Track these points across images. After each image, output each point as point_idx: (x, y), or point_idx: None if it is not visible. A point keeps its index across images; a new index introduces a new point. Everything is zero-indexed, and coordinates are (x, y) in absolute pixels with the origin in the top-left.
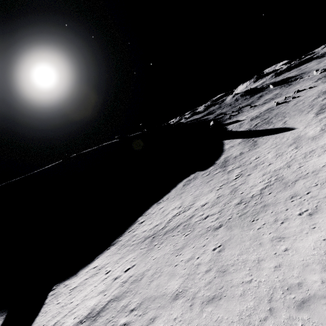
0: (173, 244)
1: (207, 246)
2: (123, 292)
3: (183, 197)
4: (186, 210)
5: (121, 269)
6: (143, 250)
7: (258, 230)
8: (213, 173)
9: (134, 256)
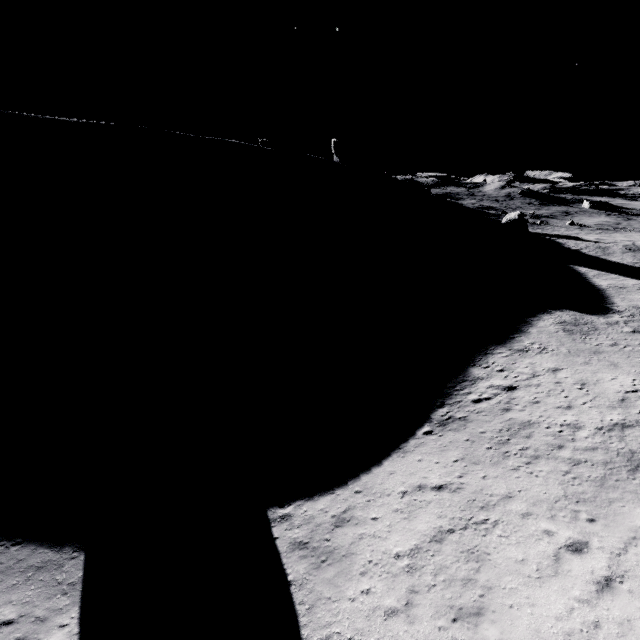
0: None
1: None
2: None
3: (624, 366)
4: None
5: None
6: None
7: None
8: None
9: None
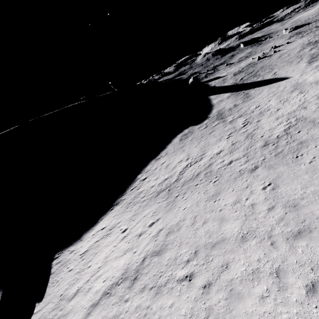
0: (203, 192)
1: (251, 187)
2: (160, 245)
3: (186, 150)
4: (198, 160)
5: (143, 225)
6: (163, 204)
7: (311, 164)
8: (212, 125)
9: (153, 210)
